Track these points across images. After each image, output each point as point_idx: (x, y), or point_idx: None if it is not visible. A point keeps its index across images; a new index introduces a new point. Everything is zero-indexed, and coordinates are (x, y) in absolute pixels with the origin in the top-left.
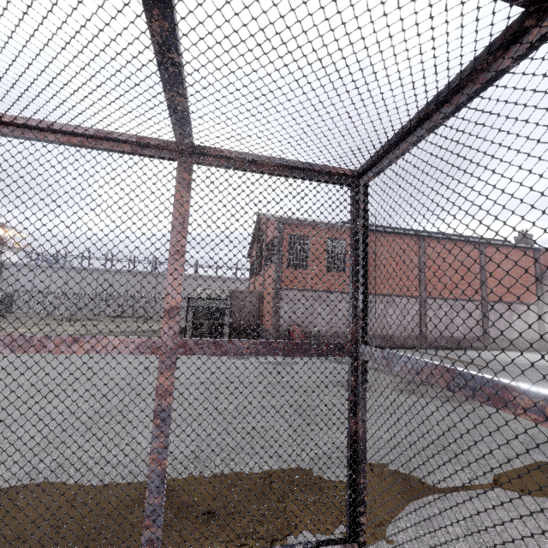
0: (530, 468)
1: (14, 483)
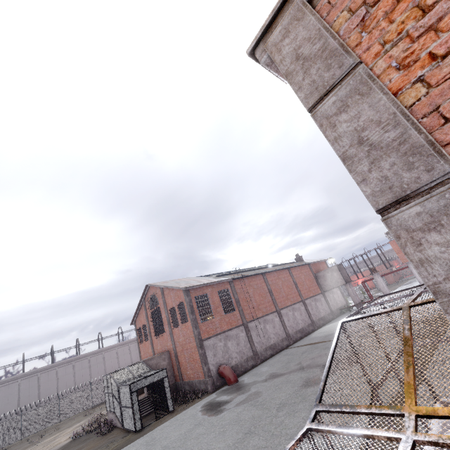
0: None
1: None
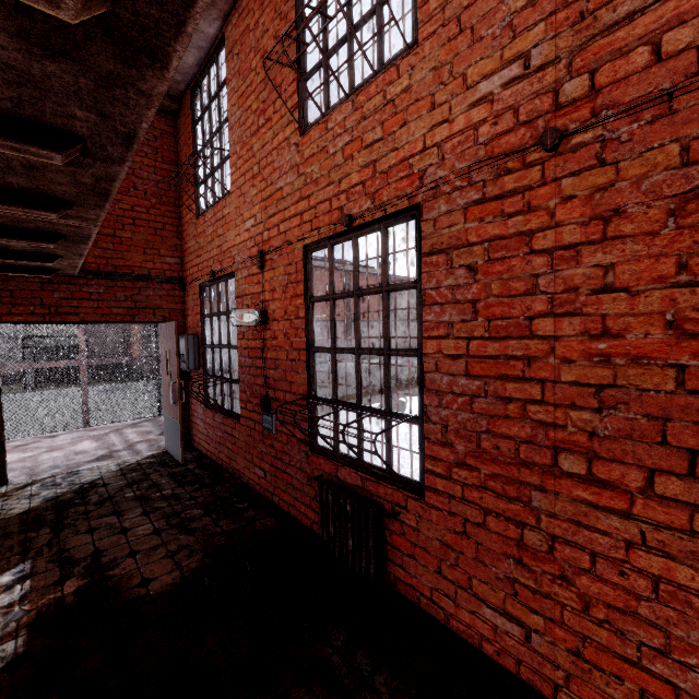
0: None
1: None
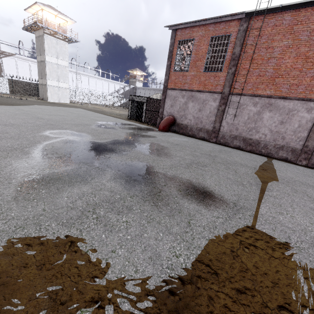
0: None
1: None
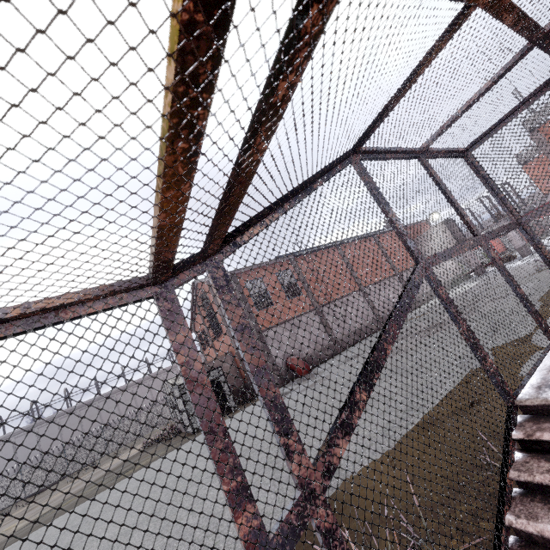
0: (543, 308)
1: (331, 496)
